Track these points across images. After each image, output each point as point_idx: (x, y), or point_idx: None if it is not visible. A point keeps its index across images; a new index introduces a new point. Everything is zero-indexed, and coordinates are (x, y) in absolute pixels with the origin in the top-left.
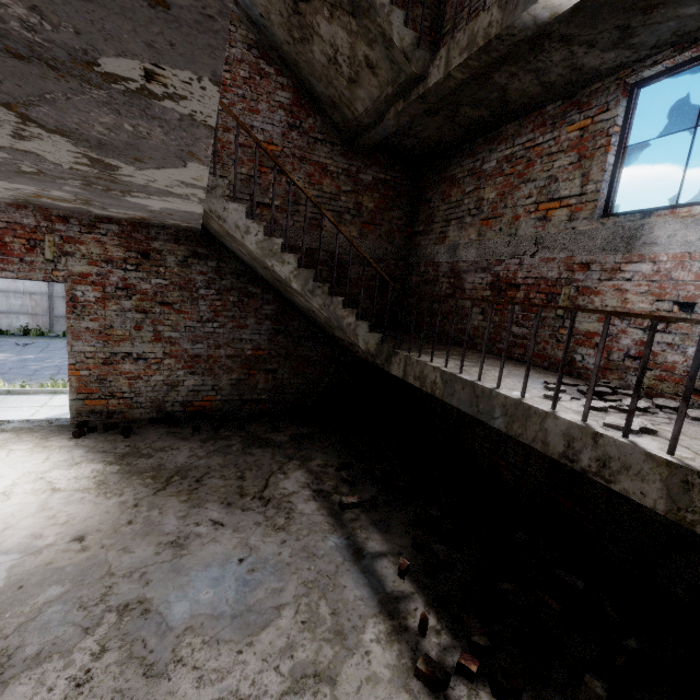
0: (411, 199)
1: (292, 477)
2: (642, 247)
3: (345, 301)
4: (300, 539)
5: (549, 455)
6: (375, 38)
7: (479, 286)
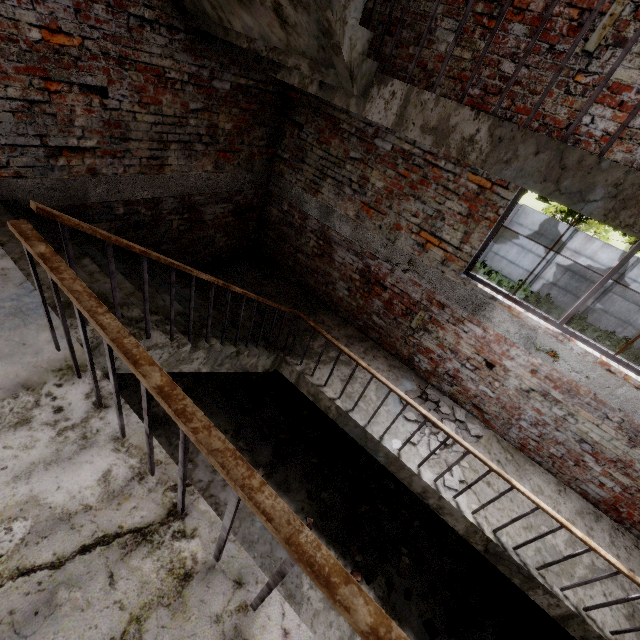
0: (276, 111)
1: (200, 463)
2: (482, 317)
3: (246, 345)
4: (237, 533)
5: (411, 489)
6: (307, 6)
7: (349, 265)
